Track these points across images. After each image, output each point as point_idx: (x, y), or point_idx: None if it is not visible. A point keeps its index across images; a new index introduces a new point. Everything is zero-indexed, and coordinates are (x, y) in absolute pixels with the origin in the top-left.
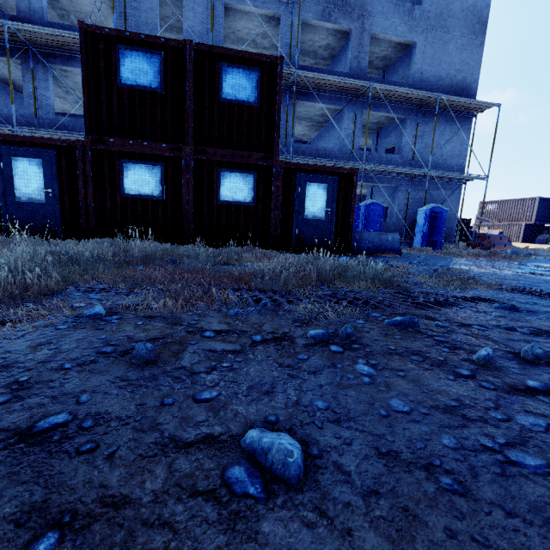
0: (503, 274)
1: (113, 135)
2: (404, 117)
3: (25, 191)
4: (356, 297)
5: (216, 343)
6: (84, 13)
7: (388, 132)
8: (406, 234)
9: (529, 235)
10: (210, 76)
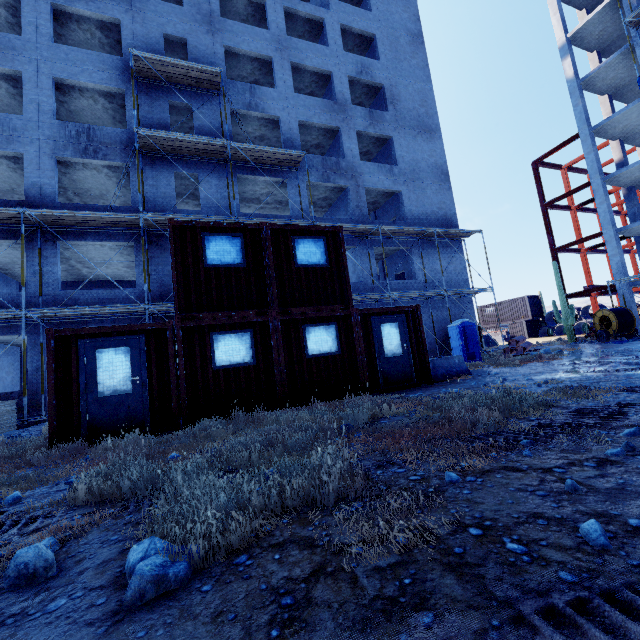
0: (586, 377)
1: (202, 310)
2: (408, 248)
3: (109, 383)
4: (565, 423)
5: (580, 473)
6: (85, 189)
7: (393, 261)
8: (440, 350)
9: (532, 330)
10: (285, 248)
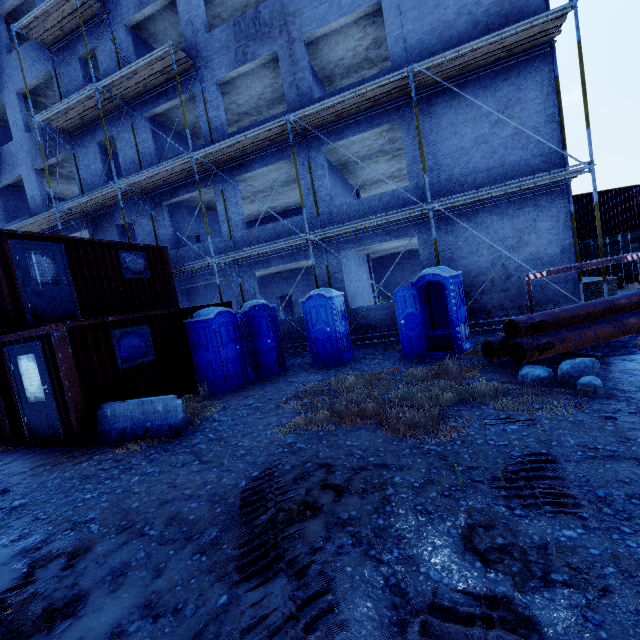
0: None
1: None
2: (395, 124)
3: None
4: None
5: None
6: None
7: None
8: None
9: None
10: None
